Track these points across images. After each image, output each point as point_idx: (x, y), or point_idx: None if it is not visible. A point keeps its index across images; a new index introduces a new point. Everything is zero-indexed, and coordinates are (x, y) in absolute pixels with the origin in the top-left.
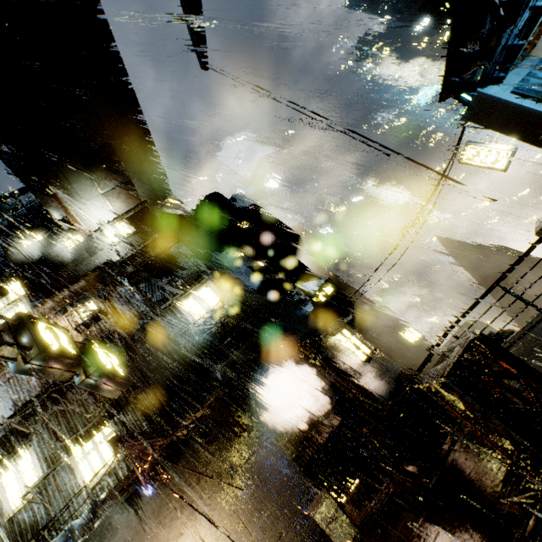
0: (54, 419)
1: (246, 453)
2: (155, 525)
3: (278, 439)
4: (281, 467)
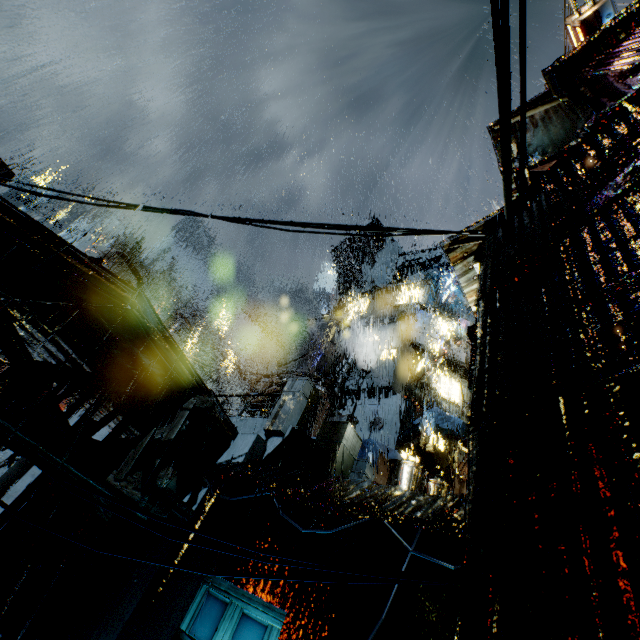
0: None
1: None
2: None
3: None
4: None
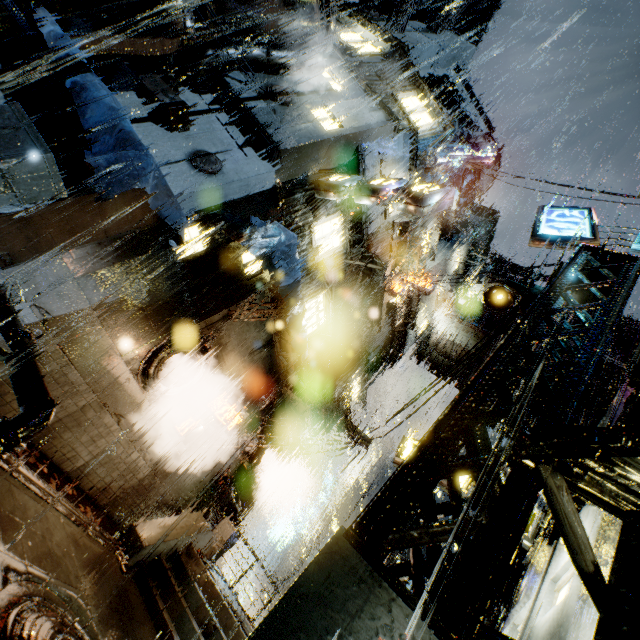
0: (350, 271)
1: (249, 432)
2: (245, 363)
3: (244, 455)
4: (227, 460)
